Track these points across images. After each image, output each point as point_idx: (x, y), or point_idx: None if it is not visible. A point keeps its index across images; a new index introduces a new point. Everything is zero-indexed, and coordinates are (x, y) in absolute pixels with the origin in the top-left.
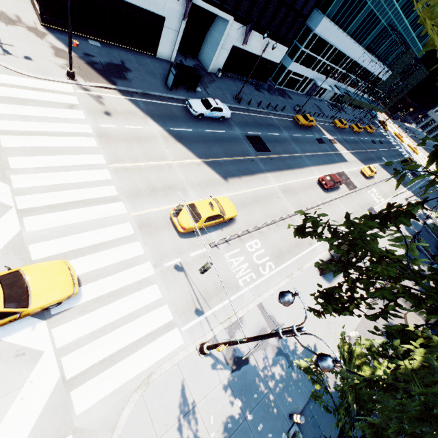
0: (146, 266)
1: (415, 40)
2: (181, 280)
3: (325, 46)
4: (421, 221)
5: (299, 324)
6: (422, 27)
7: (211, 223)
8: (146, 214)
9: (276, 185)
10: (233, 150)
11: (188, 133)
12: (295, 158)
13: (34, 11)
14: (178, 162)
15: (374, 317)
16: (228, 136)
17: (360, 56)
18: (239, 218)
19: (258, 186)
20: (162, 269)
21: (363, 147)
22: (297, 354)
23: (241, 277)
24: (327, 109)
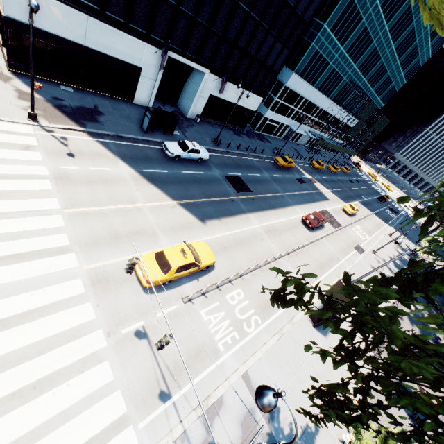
0: (96, 336)
1: (374, 94)
2: (143, 352)
3: (296, 97)
4: (407, 256)
5: (295, 396)
6: (378, 84)
7: (184, 273)
8: (103, 266)
9: (259, 225)
10: (211, 190)
11: (163, 174)
12: (277, 197)
13: (3, 58)
14: (150, 205)
15: (399, 438)
16: (207, 177)
17: (329, 106)
18: (218, 265)
19: (239, 227)
20: (118, 338)
21: (342, 186)
22: (295, 443)
23: (221, 339)
24: (304, 151)
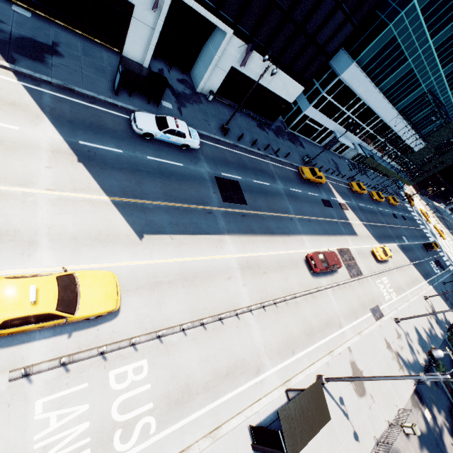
0: None
1: None
2: None
3: (352, 97)
4: (441, 332)
5: None
6: None
7: (27, 328)
8: None
9: (235, 255)
10: (182, 192)
11: (112, 154)
12: (283, 220)
13: None
14: (56, 194)
15: None
16: (185, 172)
17: (392, 119)
18: (127, 311)
19: (200, 254)
20: None
21: (381, 220)
22: None
23: None
24: (346, 168)
